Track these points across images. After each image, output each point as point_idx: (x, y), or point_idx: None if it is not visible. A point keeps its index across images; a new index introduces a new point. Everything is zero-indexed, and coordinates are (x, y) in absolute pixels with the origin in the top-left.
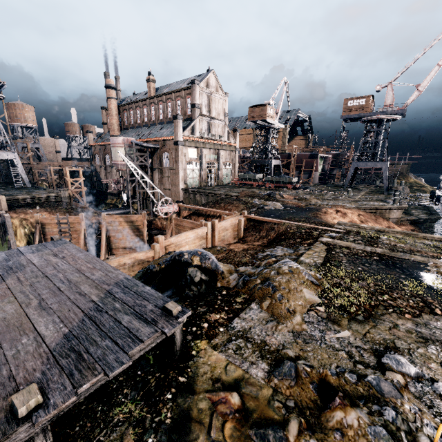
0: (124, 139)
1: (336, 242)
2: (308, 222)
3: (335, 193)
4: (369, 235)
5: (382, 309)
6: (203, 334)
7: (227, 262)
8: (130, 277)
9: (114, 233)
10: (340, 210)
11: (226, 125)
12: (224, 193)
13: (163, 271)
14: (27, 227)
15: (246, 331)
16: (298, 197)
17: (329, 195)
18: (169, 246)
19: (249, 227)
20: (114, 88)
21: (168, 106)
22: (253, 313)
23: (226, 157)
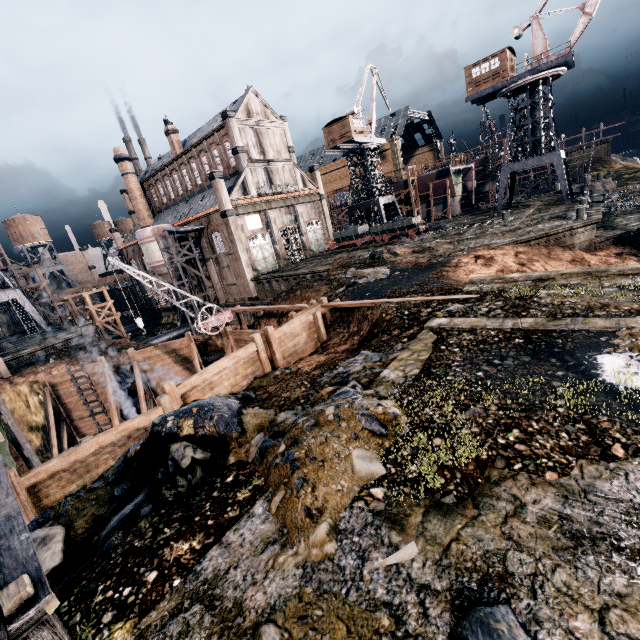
0: (153, 229)
1: (454, 324)
2: (420, 293)
3: (484, 224)
4: (519, 292)
5: (501, 468)
6: (136, 603)
7: (269, 403)
8: (16, 512)
9: (155, 374)
10: (482, 254)
11: (295, 165)
12: (308, 270)
13: (138, 456)
14: (42, 392)
15: (216, 580)
16: (419, 248)
17: (472, 230)
18: (191, 391)
19: (334, 321)
20: (128, 159)
21: (203, 162)
22: (250, 526)
23: (309, 212)
